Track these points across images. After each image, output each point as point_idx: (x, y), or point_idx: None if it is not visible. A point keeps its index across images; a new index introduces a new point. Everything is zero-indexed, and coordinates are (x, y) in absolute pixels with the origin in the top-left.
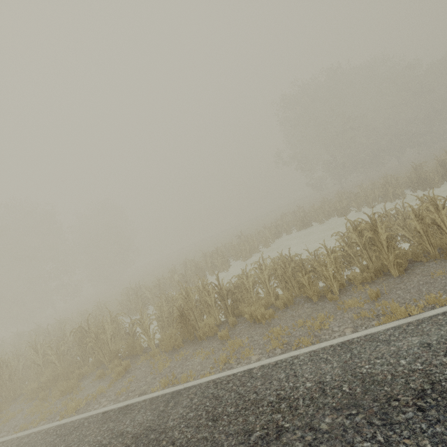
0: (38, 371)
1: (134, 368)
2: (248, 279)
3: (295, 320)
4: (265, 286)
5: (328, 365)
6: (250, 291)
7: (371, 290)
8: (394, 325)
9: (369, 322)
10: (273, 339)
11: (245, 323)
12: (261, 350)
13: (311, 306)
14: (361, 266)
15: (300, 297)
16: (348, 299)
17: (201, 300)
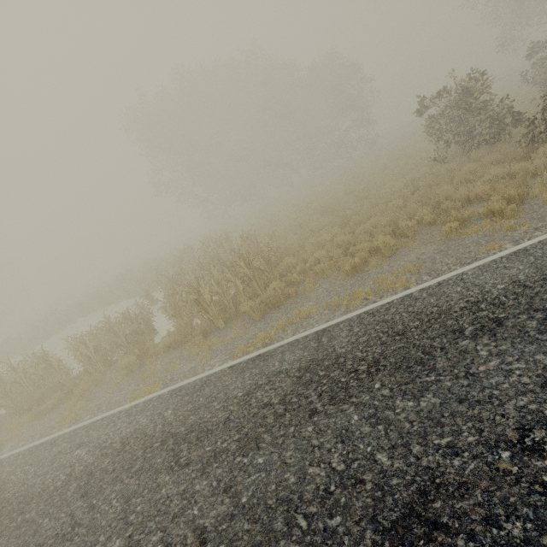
0: None
1: None
2: None
3: None
4: None
5: None
6: None
7: None
8: None
9: None
10: None
11: None
12: None
13: None
14: None
15: None
16: None
17: None
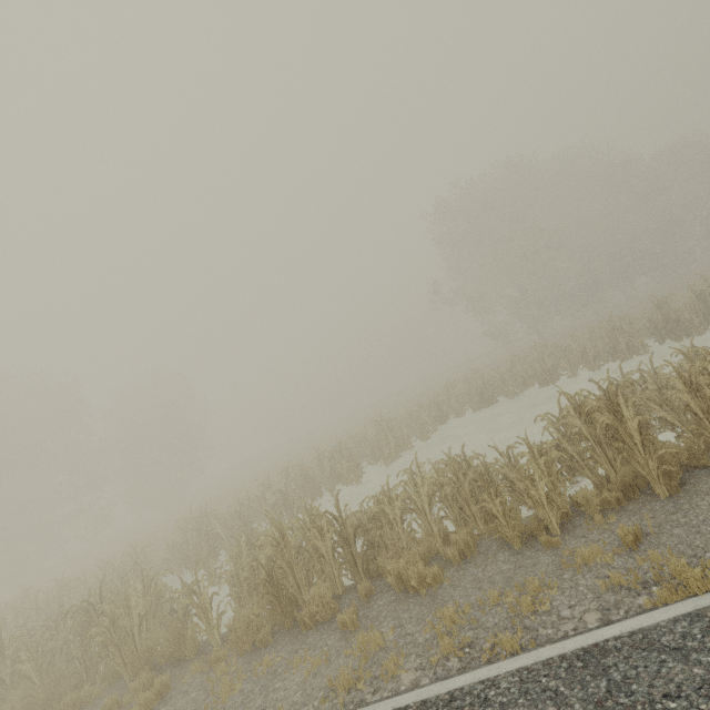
0: (0, 695)
1: (176, 691)
2: (393, 503)
3: (482, 589)
4: (423, 516)
5: (563, 709)
6: (396, 527)
7: (623, 529)
8: (688, 611)
9: (632, 599)
10: (443, 636)
11: (389, 594)
12: (420, 660)
13: (510, 558)
14: (595, 477)
15: (489, 538)
16: (580, 546)
17: (308, 546)
